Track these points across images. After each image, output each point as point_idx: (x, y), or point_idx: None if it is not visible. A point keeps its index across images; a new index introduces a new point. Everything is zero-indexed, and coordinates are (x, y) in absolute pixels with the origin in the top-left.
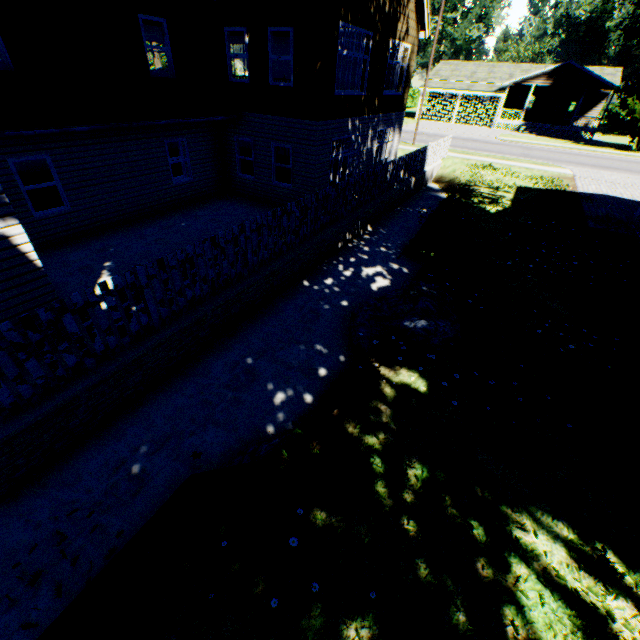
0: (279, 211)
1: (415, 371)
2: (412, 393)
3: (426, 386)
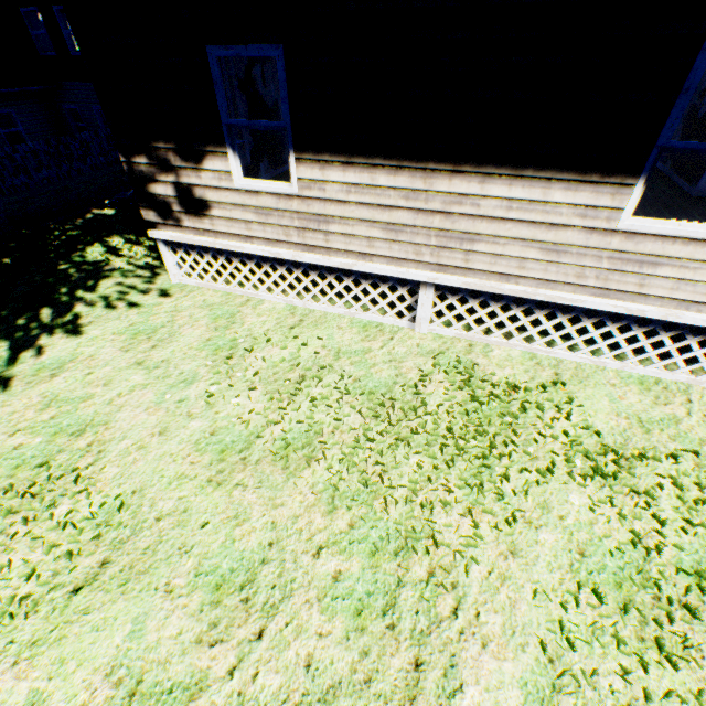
0: (53, 141)
1: (115, 210)
2: (104, 216)
3: (115, 213)
